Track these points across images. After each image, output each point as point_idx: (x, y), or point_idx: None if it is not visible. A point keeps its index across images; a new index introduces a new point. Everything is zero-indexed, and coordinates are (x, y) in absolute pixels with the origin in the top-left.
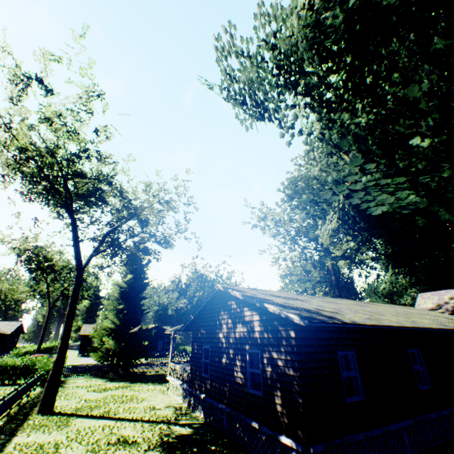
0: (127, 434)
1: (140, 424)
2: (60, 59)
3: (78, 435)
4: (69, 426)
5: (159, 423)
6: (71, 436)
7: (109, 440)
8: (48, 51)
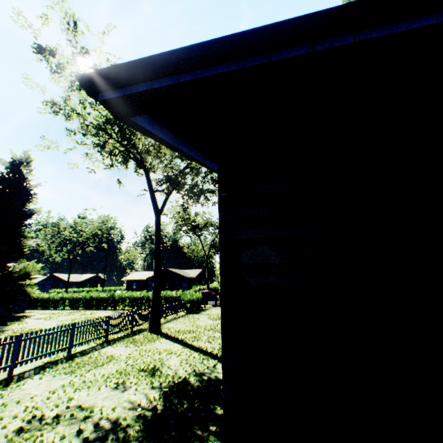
0: (169, 363)
1: (196, 355)
2: (47, 17)
3: (138, 354)
4: (147, 345)
5: (213, 358)
6: (132, 354)
7: (145, 366)
8: (18, 9)
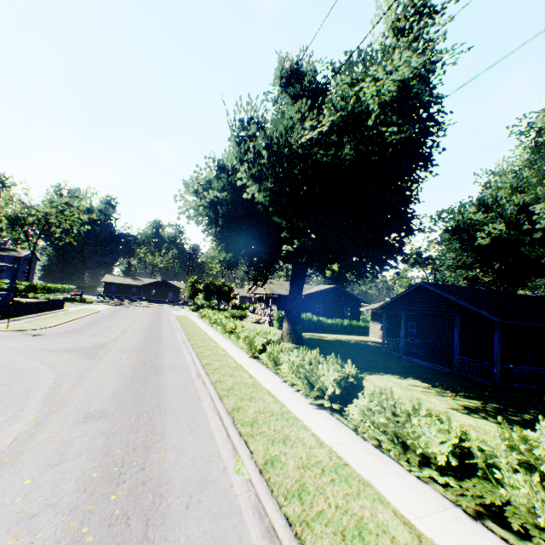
0: None
1: None
2: None
3: None
4: None
5: None
6: None
7: None
8: None
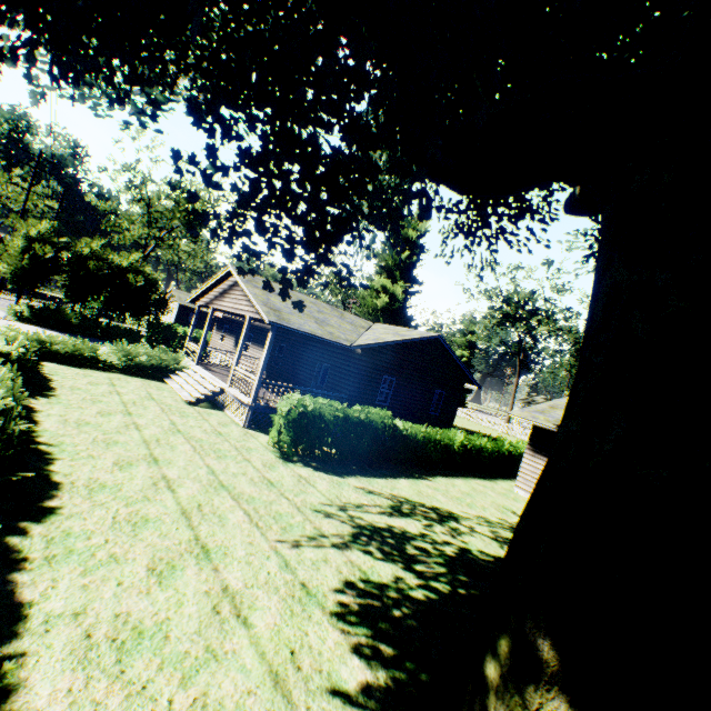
0: None
1: None
2: None
3: None
4: None
5: None
6: None
7: None
8: None
